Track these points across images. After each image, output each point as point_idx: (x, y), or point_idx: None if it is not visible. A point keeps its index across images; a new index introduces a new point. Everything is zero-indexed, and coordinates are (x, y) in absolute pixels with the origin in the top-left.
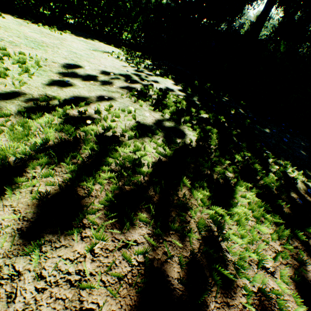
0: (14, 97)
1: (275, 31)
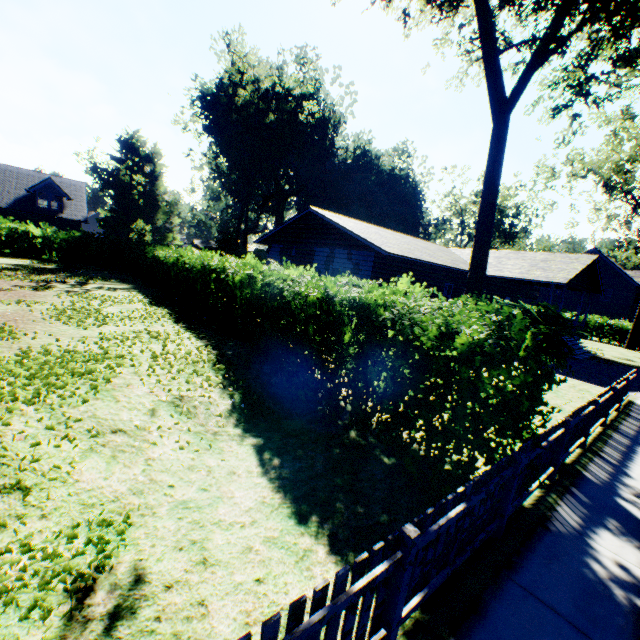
0: None
1: None
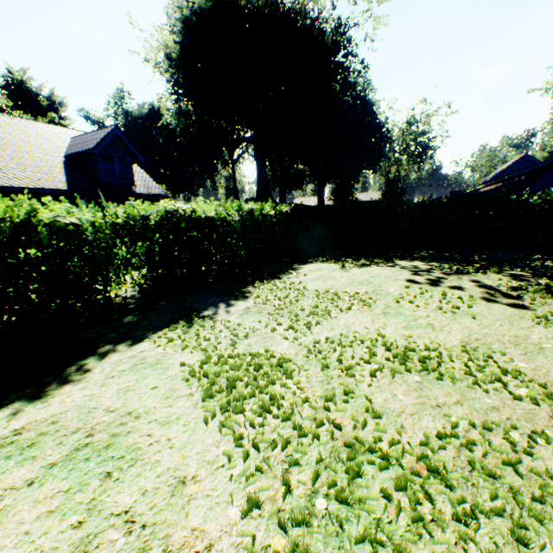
0: (491, 299)
1: (272, 178)
